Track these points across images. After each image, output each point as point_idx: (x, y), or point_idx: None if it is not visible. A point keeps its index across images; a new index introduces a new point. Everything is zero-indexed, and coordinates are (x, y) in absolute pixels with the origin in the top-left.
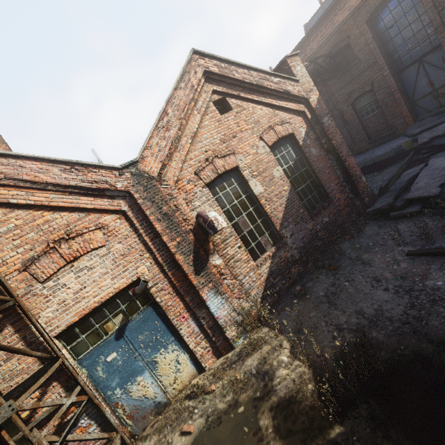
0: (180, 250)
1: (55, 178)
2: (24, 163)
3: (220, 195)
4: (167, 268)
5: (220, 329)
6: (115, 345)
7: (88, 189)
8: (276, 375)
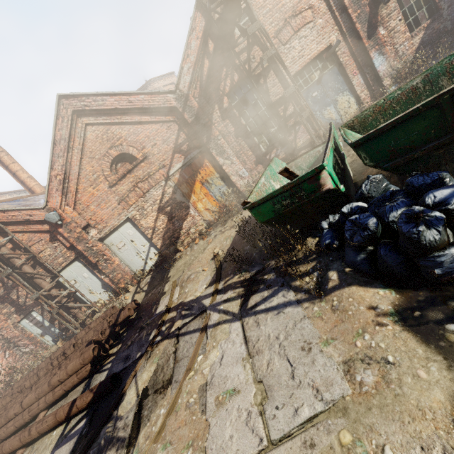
0: (359, 20)
1: None
2: None
3: None
4: (348, 36)
5: (378, 82)
6: (316, 88)
7: None
8: None
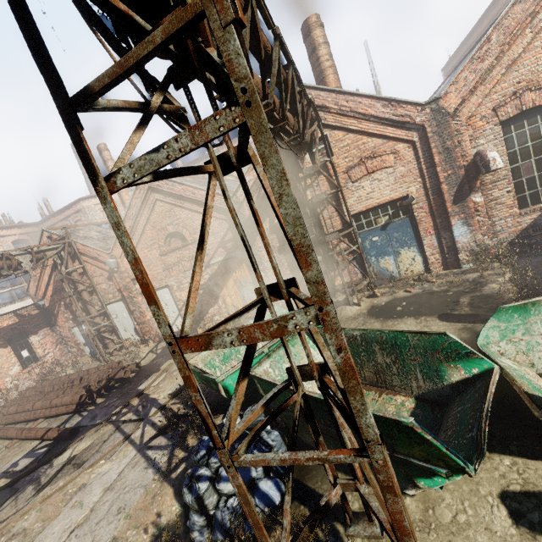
0: (447, 181)
1: (377, 112)
2: (362, 100)
3: (512, 135)
4: (431, 193)
5: (455, 251)
6: (379, 233)
7: (394, 121)
8: (487, 286)
